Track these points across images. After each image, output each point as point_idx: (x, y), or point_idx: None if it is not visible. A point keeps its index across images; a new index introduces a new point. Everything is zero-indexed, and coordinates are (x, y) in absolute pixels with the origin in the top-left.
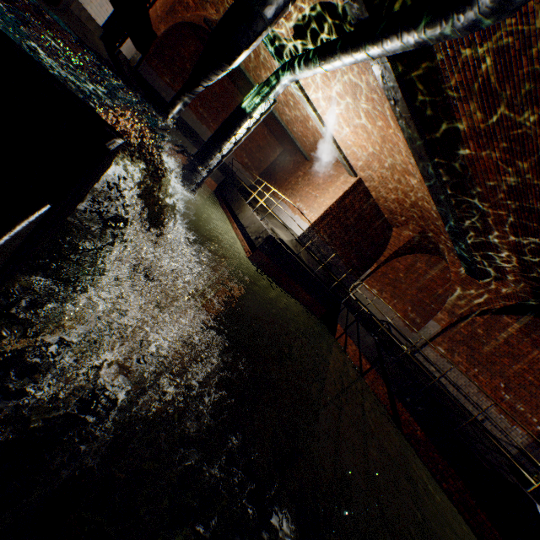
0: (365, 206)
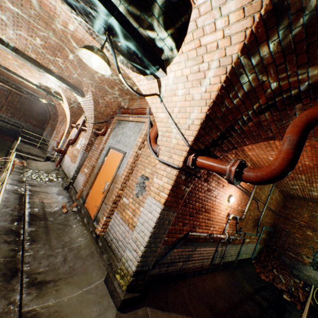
0: (22, 99)
